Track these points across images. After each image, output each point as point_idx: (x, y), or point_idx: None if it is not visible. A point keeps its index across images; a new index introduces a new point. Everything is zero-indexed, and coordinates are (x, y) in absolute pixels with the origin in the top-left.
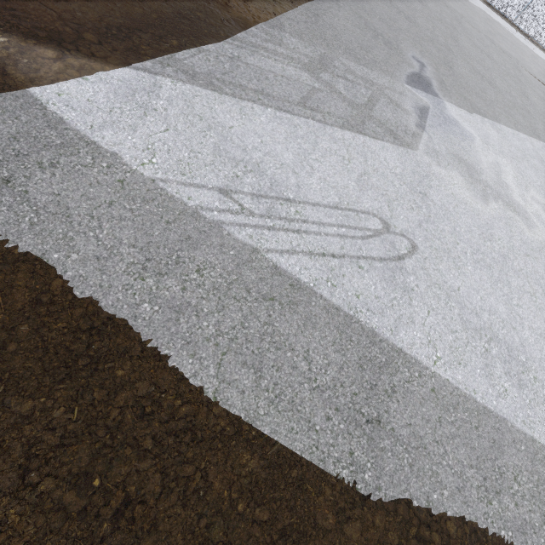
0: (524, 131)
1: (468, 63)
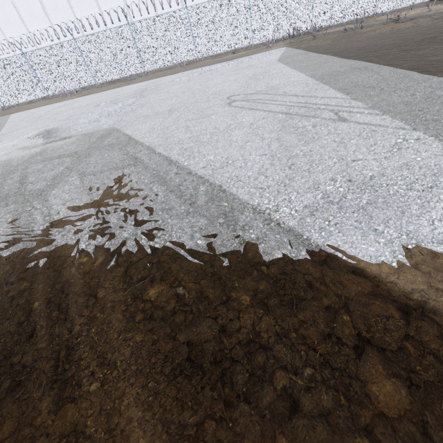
0: None
1: None
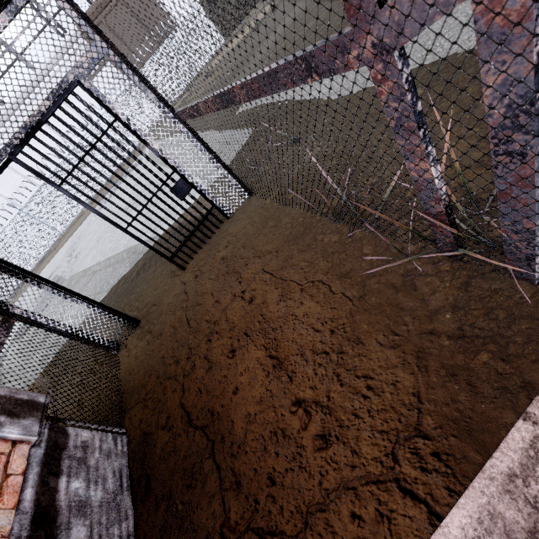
0: None
1: None
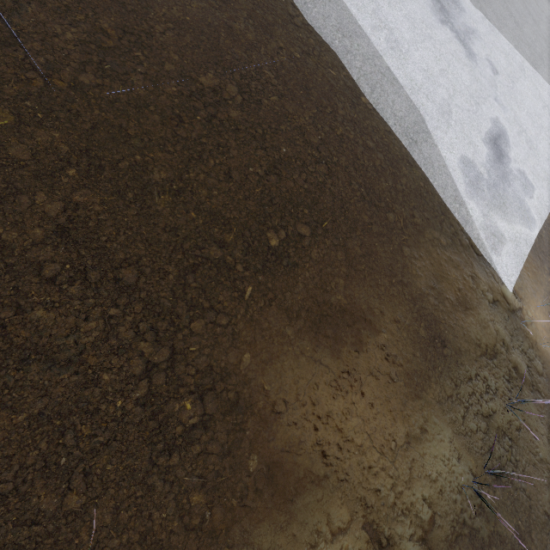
0: (522, 54)
1: (505, 3)
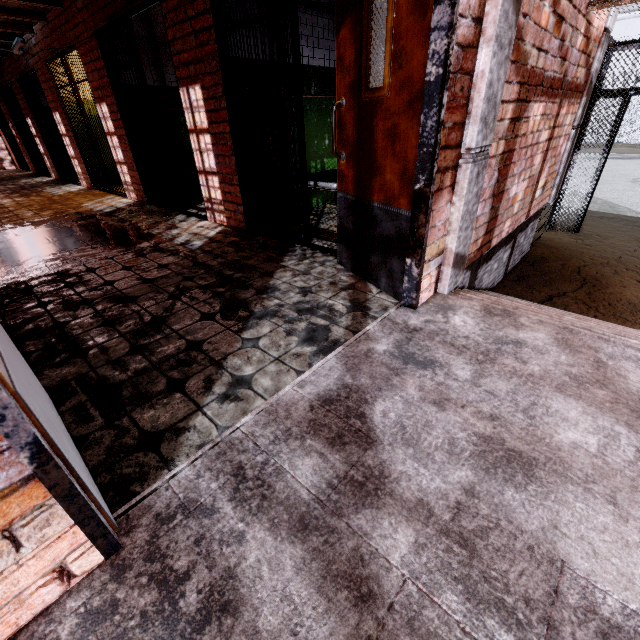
0: None
1: None
